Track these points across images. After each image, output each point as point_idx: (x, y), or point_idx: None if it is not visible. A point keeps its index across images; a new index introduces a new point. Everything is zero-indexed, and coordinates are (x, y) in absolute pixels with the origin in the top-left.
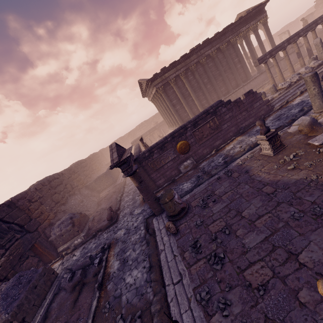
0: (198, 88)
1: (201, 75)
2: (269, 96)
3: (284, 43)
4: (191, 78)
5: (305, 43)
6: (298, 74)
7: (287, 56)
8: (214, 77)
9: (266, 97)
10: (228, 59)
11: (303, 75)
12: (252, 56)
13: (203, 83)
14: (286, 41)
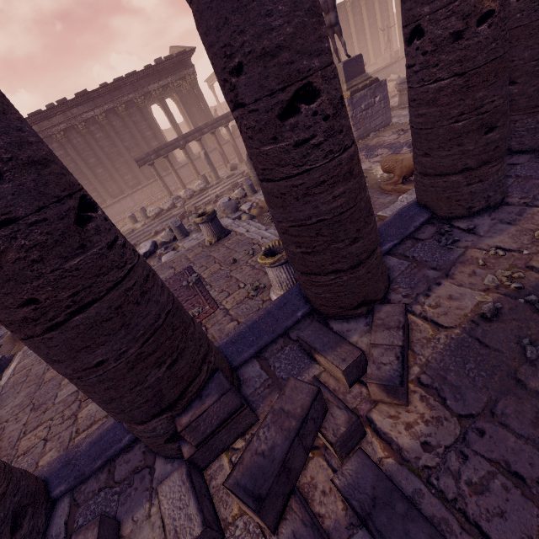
0: (79, 172)
1: (81, 151)
2: (142, 221)
3: (179, 140)
4: (60, 153)
5: (215, 143)
6: (176, 198)
7: (188, 159)
8: (110, 156)
9: (136, 222)
10: (132, 131)
11: (178, 203)
12: (176, 131)
13: (88, 164)
14: (182, 138)
